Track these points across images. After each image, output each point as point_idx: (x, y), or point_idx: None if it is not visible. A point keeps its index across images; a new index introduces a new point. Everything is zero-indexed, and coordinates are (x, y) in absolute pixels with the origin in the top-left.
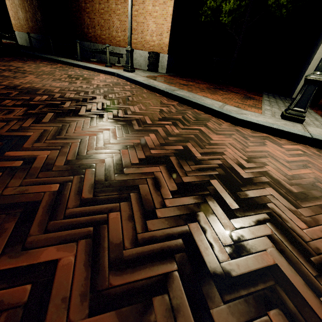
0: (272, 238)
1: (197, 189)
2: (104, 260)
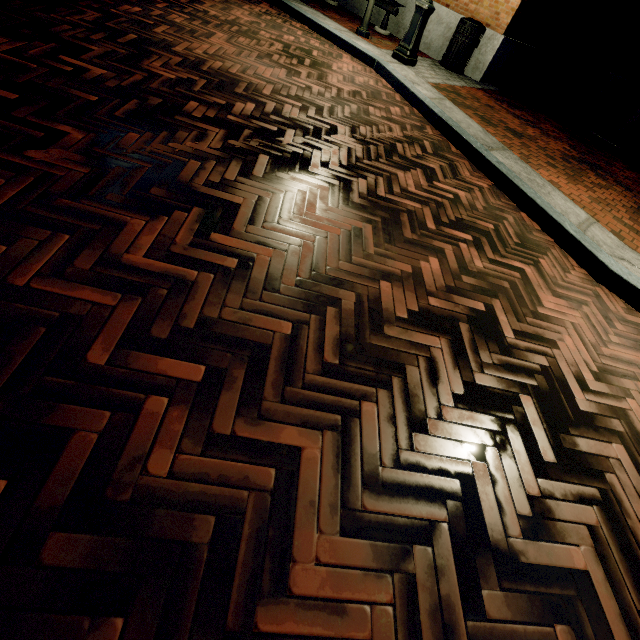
0: (595, 532)
1: (495, 404)
2: (355, 471)
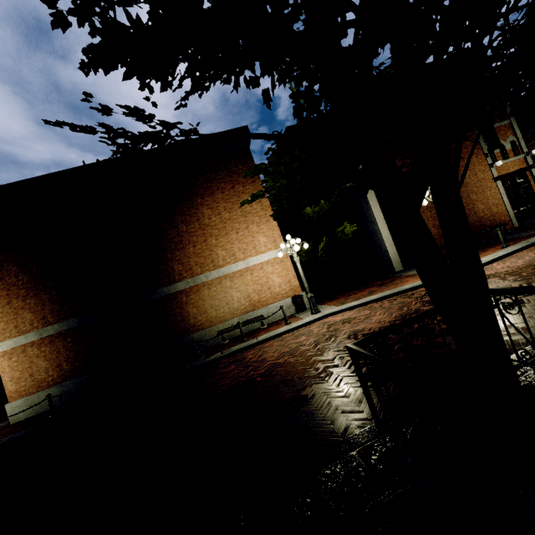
0: None
1: None
2: None
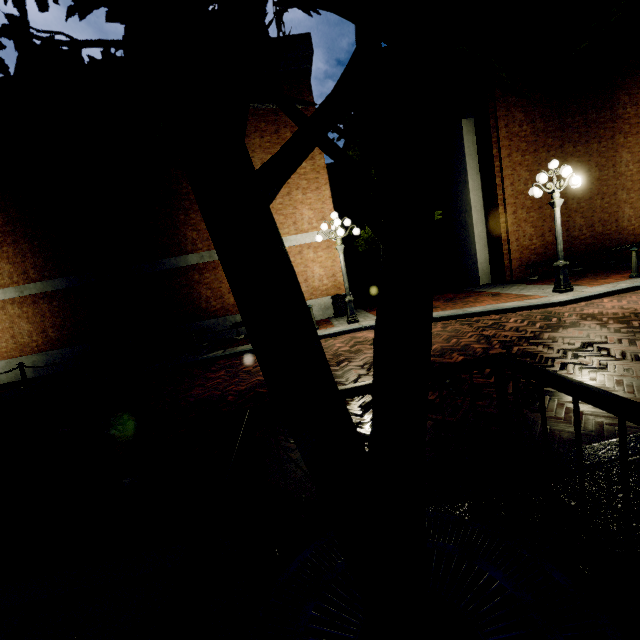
0: None
1: None
2: None
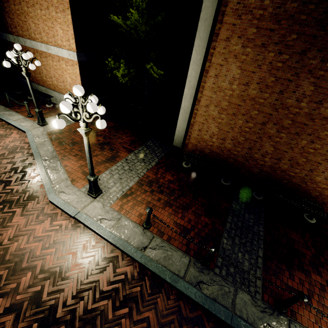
0: None
1: None
2: None
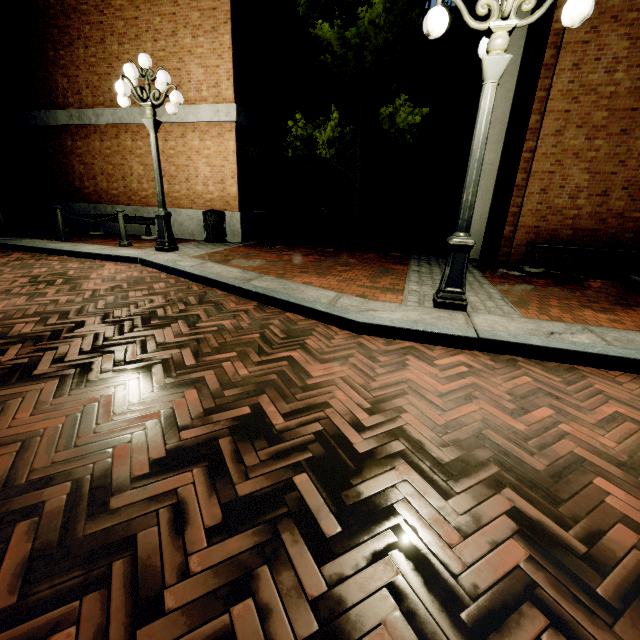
0: (397, 587)
1: (264, 507)
2: None
